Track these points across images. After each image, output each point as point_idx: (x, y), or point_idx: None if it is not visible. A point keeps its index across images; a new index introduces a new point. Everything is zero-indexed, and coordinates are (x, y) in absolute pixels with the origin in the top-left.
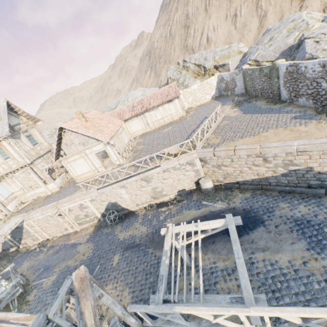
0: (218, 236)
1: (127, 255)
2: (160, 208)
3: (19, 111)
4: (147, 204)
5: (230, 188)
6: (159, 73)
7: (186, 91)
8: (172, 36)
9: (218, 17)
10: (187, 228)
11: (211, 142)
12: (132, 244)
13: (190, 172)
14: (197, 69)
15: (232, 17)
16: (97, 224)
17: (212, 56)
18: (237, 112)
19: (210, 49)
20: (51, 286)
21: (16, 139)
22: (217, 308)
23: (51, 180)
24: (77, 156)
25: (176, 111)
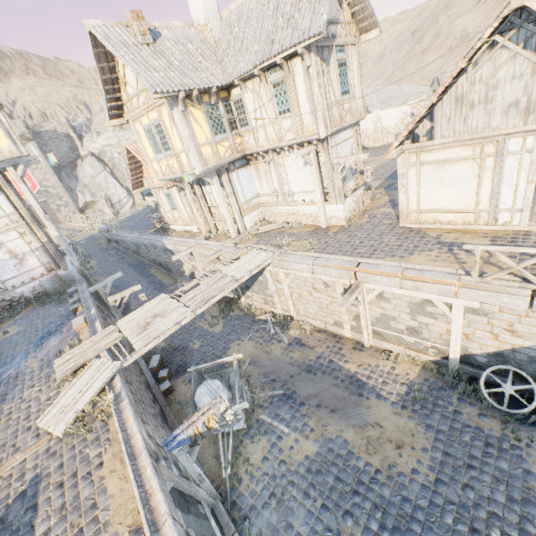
0: None
1: None
2: None
3: None
4: None
5: None
6: None
7: None
8: None
9: None
10: None
11: None
12: None
13: None
14: None
15: None
16: (434, 368)
17: None
18: None
19: None
20: (303, 473)
21: (322, 62)
22: None
23: (341, 197)
24: (462, 150)
25: None
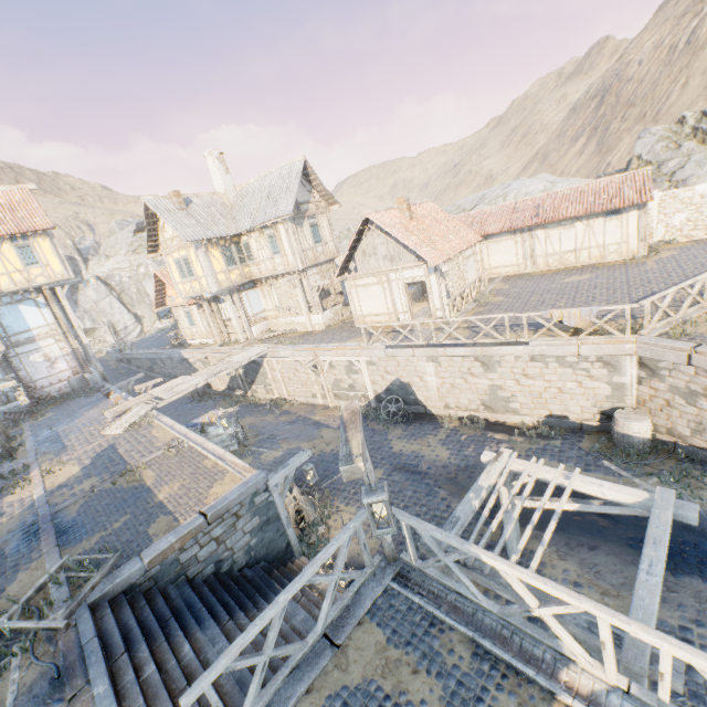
0: (613, 543)
1: (397, 480)
2: (492, 432)
3: (314, 181)
4: (467, 412)
5: (702, 462)
6: (611, 146)
7: (673, 194)
8: (694, 45)
9: None
10: (543, 472)
11: (695, 331)
12: (411, 468)
13: (598, 383)
14: None
15: None
16: (364, 408)
17: None
18: None
19: None
20: (272, 463)
21: (297, 226)
22: (554, 585)
23: (320, 309)
24: (373, 278)
25: (620, 241)
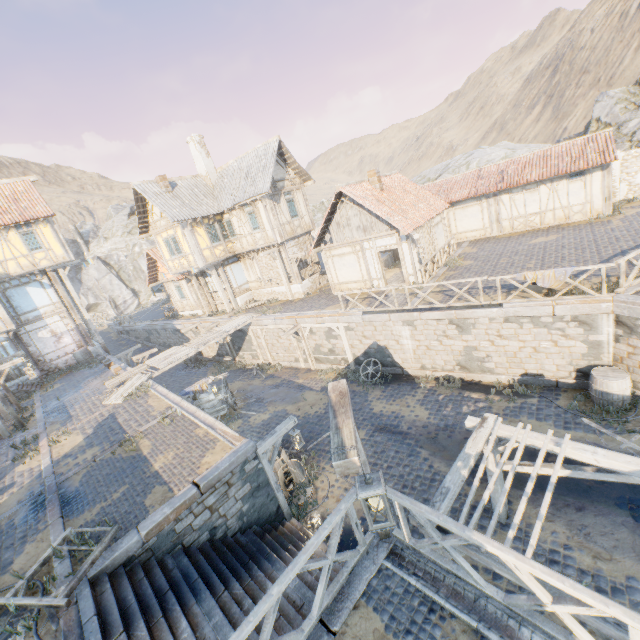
0: (601, 503)
1: (379, 440)
2: (468, 392)
3: (288, 160)
4: (443, 373)
5: None
6: (566, 112)
7: (636, 154)
8: None
9: None
10: (531, 439)
11: None
12: (392, 428)
13: (573, 342)
14: None
15: None
16: (343, 371)
17: None
18: None
19: None
20: (260, 426)
21: (274, 202)
22: (573, 584)
23: (299, 279)
24: (347, 248)
25: (585, 201)
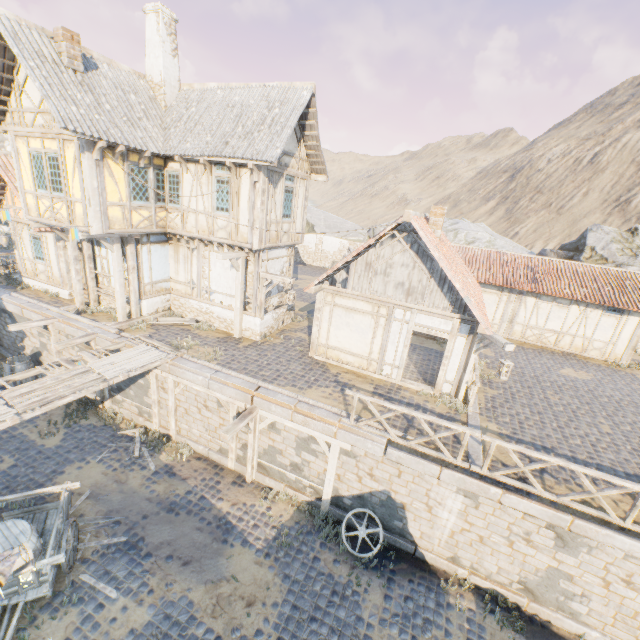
0: None
1: None
2: None
3: (309, 129)
4: (488, 583)
5: None
6: (519, 218)
7: None
8: (597, 166)
9: None
10: None
11: None
12: None
13: None
14: None
15: None
16: (308, 510)
17: None
18: None
19: None
20: None
21: (270, 183)
22: None
23: (261, 311)
24: (365, 304)
25: (609, 341)
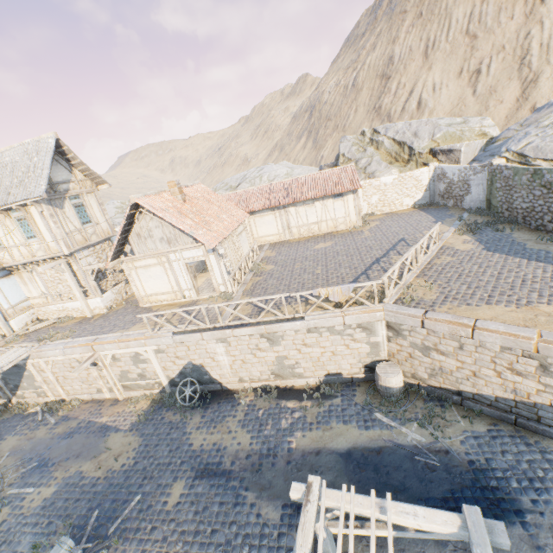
0: None
1: (201, 492)
2: (285, 401)
3: (73, 160)
4: (260, 383)
5: (438, 398)
6: (322, 144)
7: (370, 183)
8: (357, 87)
9: (446, 70)
10: (358, 507)
11: (417, 295)
12: (215, 468)
13: (360, 344)
14: (397, 149)
15: (472, 73)
16: (158, 396)
17: (430, 132)
18: (472, 243)
19: (428, 120)
20: (39, 511)
21: (55, 208)
22: None
23: (98, 292)
24: (152, 259)
25: (345, 215)
